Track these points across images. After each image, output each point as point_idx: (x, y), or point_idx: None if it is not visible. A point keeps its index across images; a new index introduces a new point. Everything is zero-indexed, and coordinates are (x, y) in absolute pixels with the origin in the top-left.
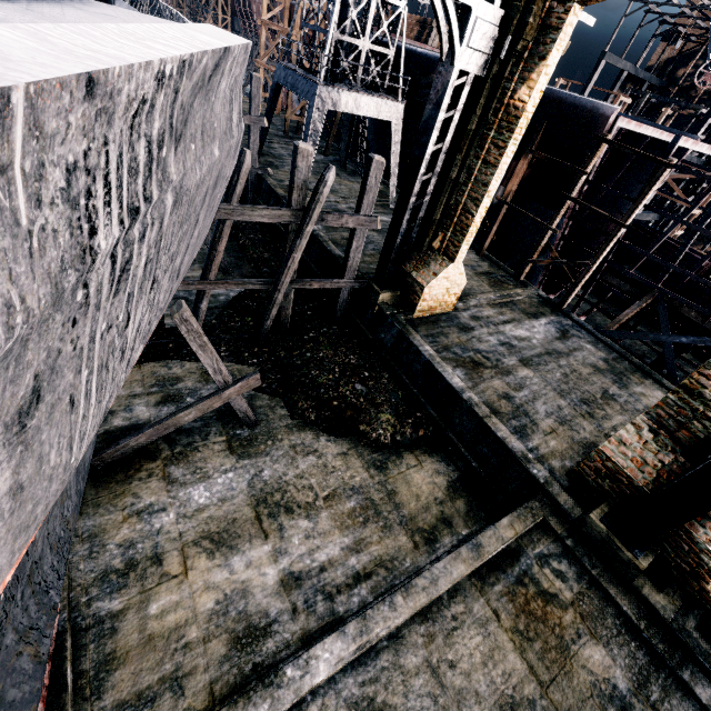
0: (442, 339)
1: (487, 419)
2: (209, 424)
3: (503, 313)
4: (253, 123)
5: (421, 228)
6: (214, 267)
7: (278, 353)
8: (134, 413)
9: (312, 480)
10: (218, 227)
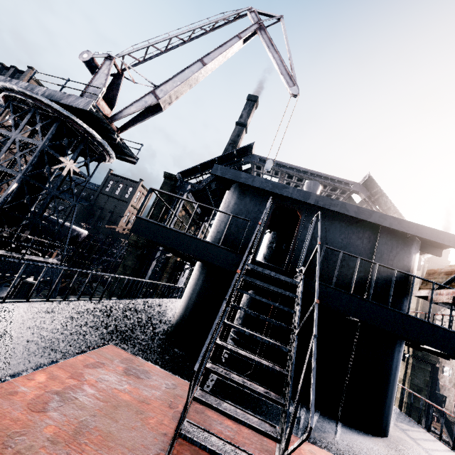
0: None
1: None
2: None
3: None
4: None
5: None
6: None
7: None
8: None
9: None
10: None
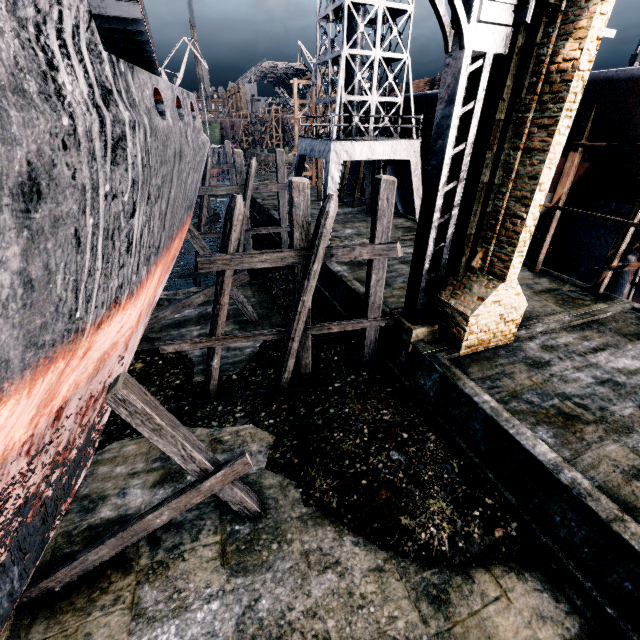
0: (506, 382)
1: (617, 525)
2: (204, 515)
3: (588, 338)
4: (281, 190)
5: (453, 247)
6: (220, 321)
7: (297, 411)
8: (127, 499)
9: (329, 622)
10: (218, 279)
